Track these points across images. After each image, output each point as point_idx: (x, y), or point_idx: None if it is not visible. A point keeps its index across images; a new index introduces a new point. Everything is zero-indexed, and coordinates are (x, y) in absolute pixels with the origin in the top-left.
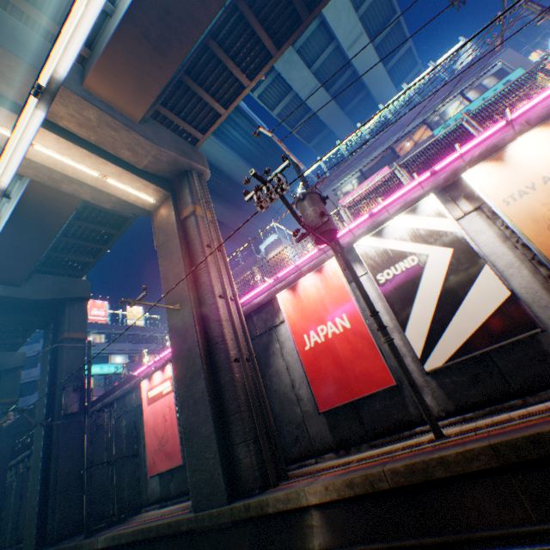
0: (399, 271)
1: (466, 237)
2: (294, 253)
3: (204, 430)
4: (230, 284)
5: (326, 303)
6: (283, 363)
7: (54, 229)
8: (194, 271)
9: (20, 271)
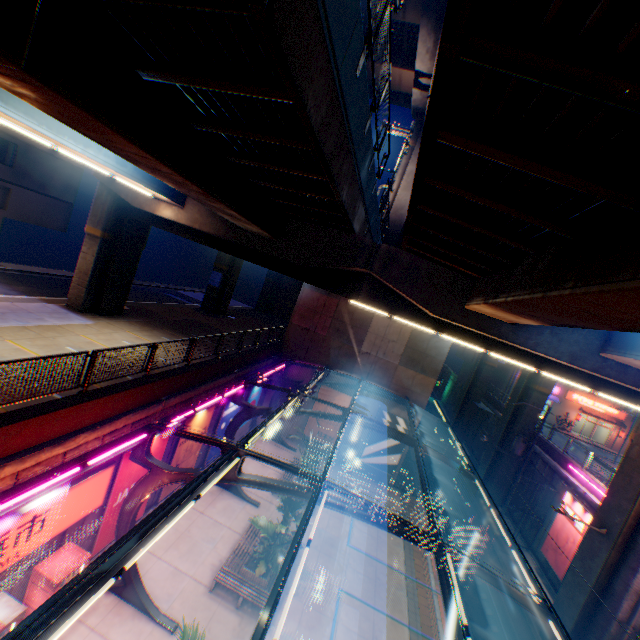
0: None
1: None
2: None
3: (564, 617)
4: None
5: None
6: None
7: None
8: (637, 520)
9: None
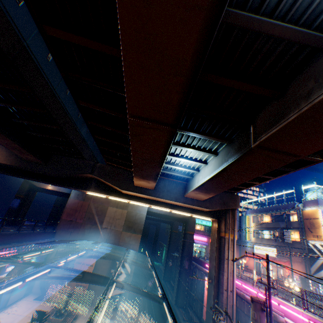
0: None
1: None
2: None
3: None
4: (232, 284)
5: None
6: None
7: None
8: (218, 268)
9: None
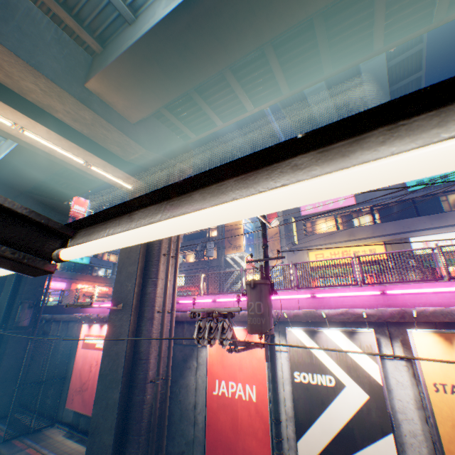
0: (315, 381)
1: (385, 393)
2: (250, 224)
3: (105, 436)
4: (172, 298)
5: (244, 365)
6: (194, 382)
7: (42, 174)
8: (145, 276)
9: (7, 193)
